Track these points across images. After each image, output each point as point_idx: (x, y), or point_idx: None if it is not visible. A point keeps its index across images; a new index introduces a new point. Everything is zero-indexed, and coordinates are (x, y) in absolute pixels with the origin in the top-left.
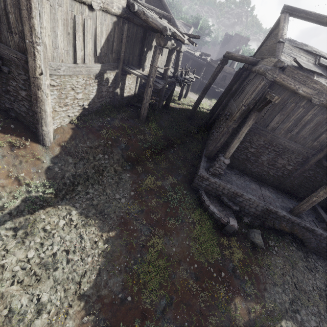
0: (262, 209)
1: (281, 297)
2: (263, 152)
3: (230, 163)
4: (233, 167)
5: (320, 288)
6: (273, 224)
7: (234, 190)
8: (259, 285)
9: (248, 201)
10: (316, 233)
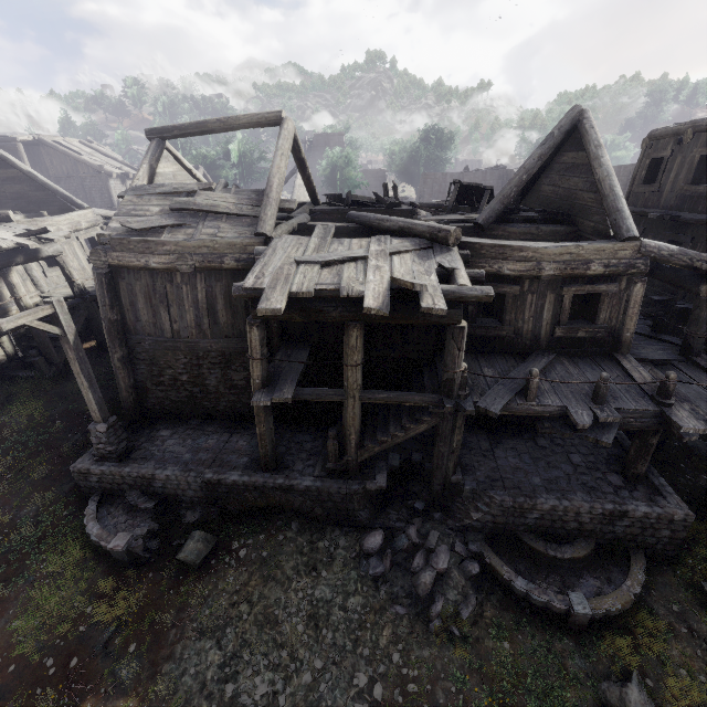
0: (200, 486)
1: (206, 659)
2: (201, 374)
3: (177, 413)
4: (190, 417)
5: (319, 601)
6: (238, 504)
7: (137, 472)
8: (161, 651)
9: (171, 482)
10: (301, 490)
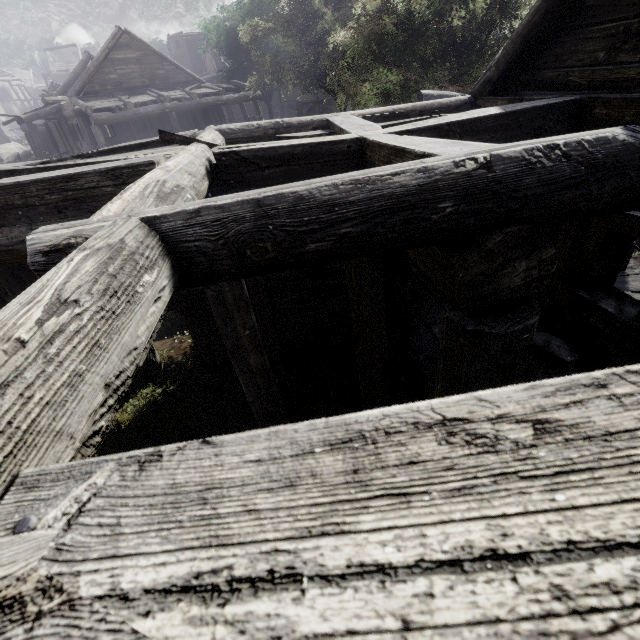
0: None
1: None
2: None
3: None
4: None
5: None
6: None
7: None
8: None
9: None
10: None
